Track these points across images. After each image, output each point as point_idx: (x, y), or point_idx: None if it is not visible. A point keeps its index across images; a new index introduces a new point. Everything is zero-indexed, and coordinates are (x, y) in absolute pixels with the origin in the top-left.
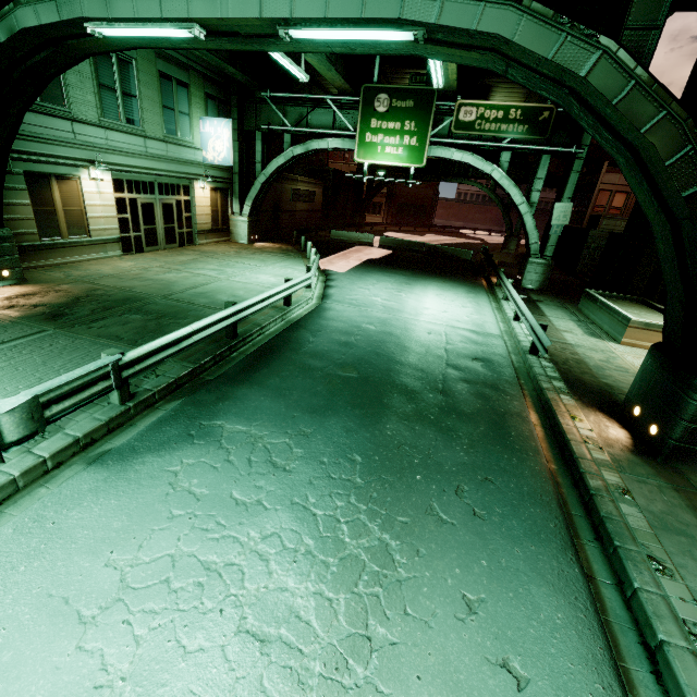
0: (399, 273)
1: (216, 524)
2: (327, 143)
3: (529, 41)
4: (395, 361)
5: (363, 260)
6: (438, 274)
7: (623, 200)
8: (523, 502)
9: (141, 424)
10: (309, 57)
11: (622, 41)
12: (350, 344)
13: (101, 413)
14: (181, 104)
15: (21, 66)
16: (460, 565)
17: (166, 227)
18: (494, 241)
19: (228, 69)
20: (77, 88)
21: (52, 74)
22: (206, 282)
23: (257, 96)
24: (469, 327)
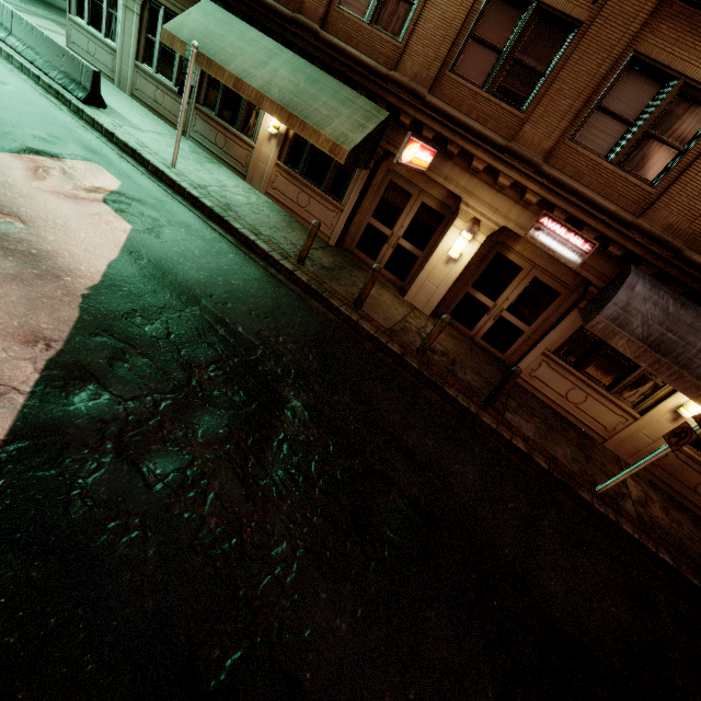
0: None
1: None
2: None
3: None
4: None
5: None
6: None
7: None
8: None
9: None
10: None
11: None
12: None
13: None
14: None
15: None
16: None
17: None
18: None
19: None
20: None
21: None
22: None
23: None
24: None
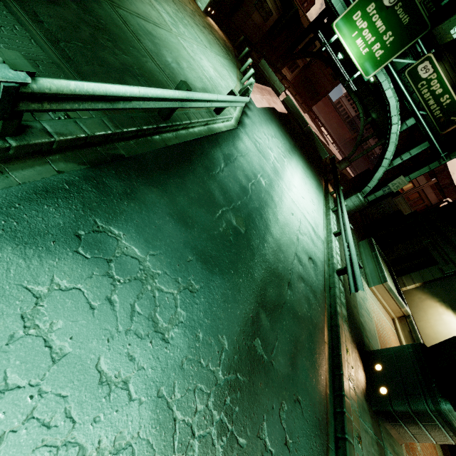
0: (287, 138)
1: (63, 416)
2: None
3: None
4: (270, 231)
5: (271, 106)
6: (305, 158)
7: (409, 189)
8: (312, 433)
9: (16, 177)
10: None
11: None
12: (247, 192)
13: None
14: None
15: None
16: None
17: None
18: (333, 151)
19: None
20: None
21: None
22: (158, 23)
23: None
24: (312, 223)
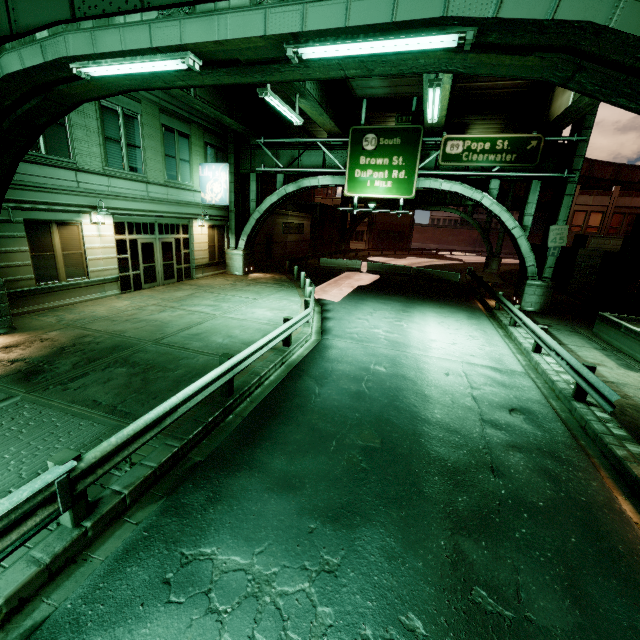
0: (393, 300)
1: None
2: (317, 180)
3: (633, 27)
4: (421, 418)
5: (354, 287)
6: (432, 299)
7: (599, 219)
8: None
9: (99, 556)
10: (302, 103)
11: None
12: (362, 395)
13: (43, 546)
14: (182, 152)
15: (12, 117)
16: None
17: (164, 263)
18: (472, 260)
19: (225, 120)
20: (83, 141)
21: (45, 123)
22: (201, 321)
23: (252, 143)
24: (488, 363)
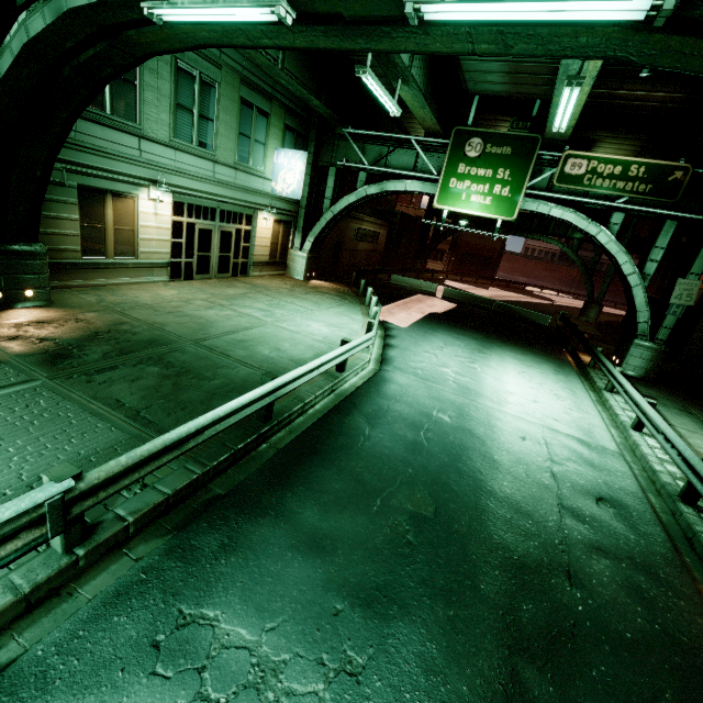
0: (468, 336)
1: None
2: (405, 185)
3: None
4: (486, 489)
5: (426, 313)
6: (514, 342)
7: None
8: None
9: (87, 592)
10: (404, 91)
11: None
12: (419, 447)
13: (25, 570)
14: (258, 132)
15: (74, 63)
16: None
17: (221, 255)
18: (565, 303)
19: (312, 101)
20: (153, 105)
21: (109, 75)
22: (249, 326)
23: (337, 132)
24: (574, 432)
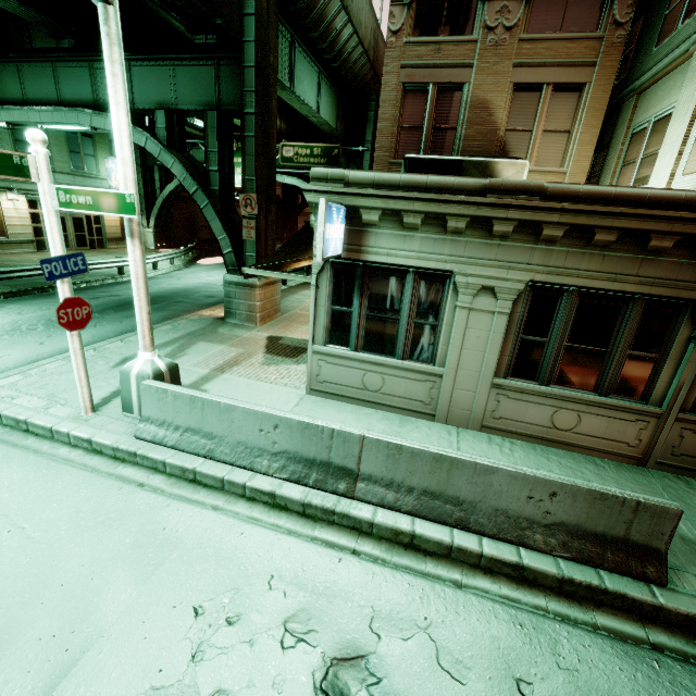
0: None
1: None
2: None
3: None
4: (154, 295)
5: None
6: None
7: None
8: (125, 326)
9: None
10: None
11: (158, 132)
12: None
13: None
14: (87, 149)
15: None
16: (63, 332)
17: (77, 234)
18: None
19: None
20: None
21: None
22: None
23: None
24: None
